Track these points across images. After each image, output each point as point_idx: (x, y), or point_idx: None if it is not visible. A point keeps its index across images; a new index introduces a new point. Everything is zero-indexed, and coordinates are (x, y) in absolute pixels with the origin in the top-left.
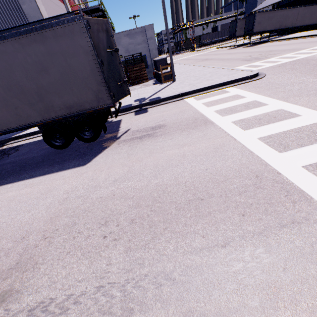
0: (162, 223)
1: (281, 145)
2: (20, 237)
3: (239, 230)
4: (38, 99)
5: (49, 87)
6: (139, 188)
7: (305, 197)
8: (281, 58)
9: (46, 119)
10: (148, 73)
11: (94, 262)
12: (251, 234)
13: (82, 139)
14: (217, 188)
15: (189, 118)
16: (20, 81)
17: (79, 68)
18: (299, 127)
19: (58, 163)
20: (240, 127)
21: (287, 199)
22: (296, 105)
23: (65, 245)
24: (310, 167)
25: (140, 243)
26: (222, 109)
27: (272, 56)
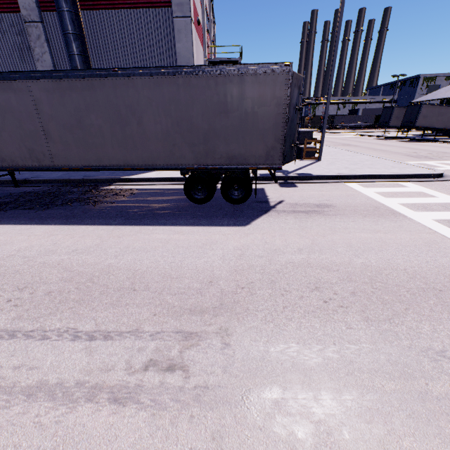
0: (398, 303)
1: None
2: (205, 280)
3: None
4: (202, 141)
5: (221, 131)
6: (341, 263)
7: None
8: None
9: (199, 164)
10: None
11: (327, 322)
12: None
13: (227, 198)
14: None
15: (365, 204)
16: (194, 118)
17: (263, 118)
18: None
19: (204, 217)
20: (449, 227)
21: None
22: None
23: (275, 300)
24: None
25: (380, 316)
26: (409, 204)
27: None
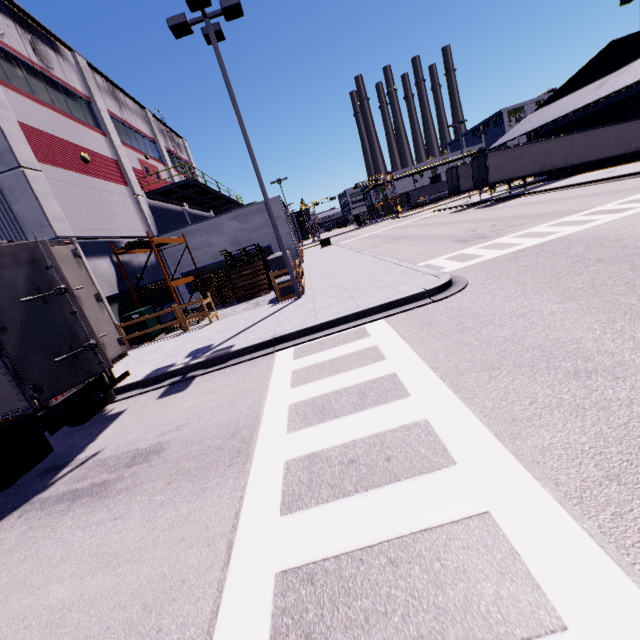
0: None
1: None
2: None
3: None
4: None
5: None
6: None
7: None
8: (522, 237)
9: None
10: None
11: None
12: None
13: None
14: None
15: (227, 426)
16: None
17: None
18: (417, 529)
19: None
20: (283, 495)
21: None
22: (467, 409)
23: None
24: None
25: None
26: (308, 401)
27: (510, 231)
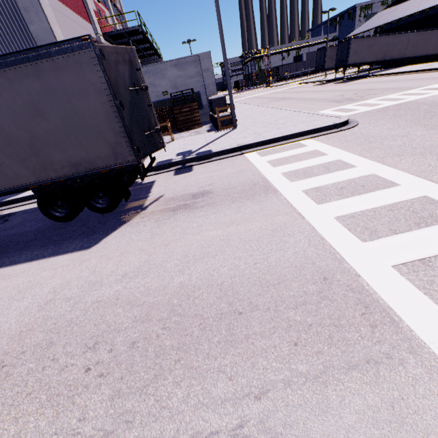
0: (175, 351)
1: (366, 230)
2: None
3: (286, 369)
4: (31, 153)
5: (46, 137)
6: (155, 290)
7: (391, 319)
8: (382, 100)
9: (42, 180)
10: (203, 115)
11: (61, 413)
12: (302, 378)
13: (94, 208)
14: (265, 295)
15: (246, 182)
16: (6, 128)
17: (89, 111)
18: (395, 202)
19: (54, 244)
20: (313, 199)
21: (364, 320)
22: (395, 169)
23: (28, 381)
24: (404, 267)
25: (136, 384)
26: (292, 171)
27: (371, 97)
